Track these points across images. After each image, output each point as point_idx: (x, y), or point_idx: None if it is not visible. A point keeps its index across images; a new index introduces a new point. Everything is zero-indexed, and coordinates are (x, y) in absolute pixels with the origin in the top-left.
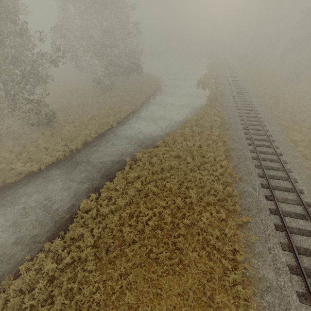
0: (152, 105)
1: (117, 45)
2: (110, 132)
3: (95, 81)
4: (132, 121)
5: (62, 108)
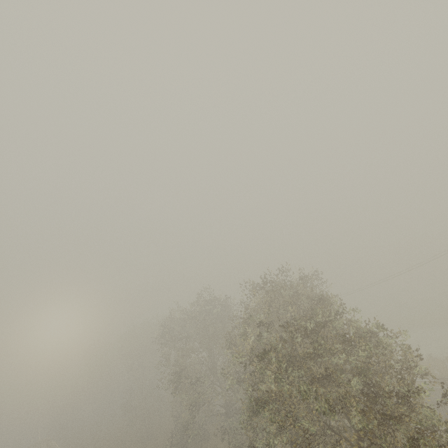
0: None
1: None
2: None
3: None
4: None
5: None
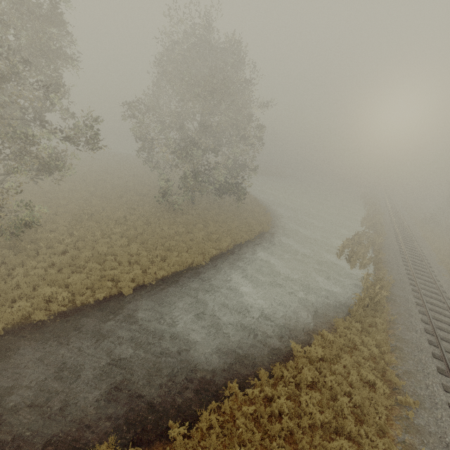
0: (235, 264)
1: (216, 150)
2: (104, 308)
3: (162, 190)
4: (172, 292)
5: (83, 215)
